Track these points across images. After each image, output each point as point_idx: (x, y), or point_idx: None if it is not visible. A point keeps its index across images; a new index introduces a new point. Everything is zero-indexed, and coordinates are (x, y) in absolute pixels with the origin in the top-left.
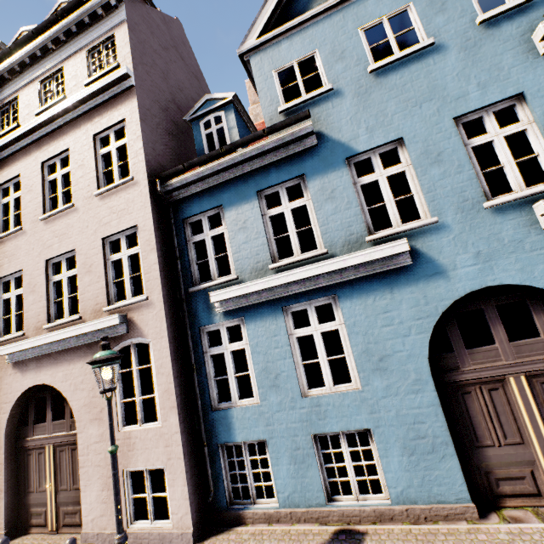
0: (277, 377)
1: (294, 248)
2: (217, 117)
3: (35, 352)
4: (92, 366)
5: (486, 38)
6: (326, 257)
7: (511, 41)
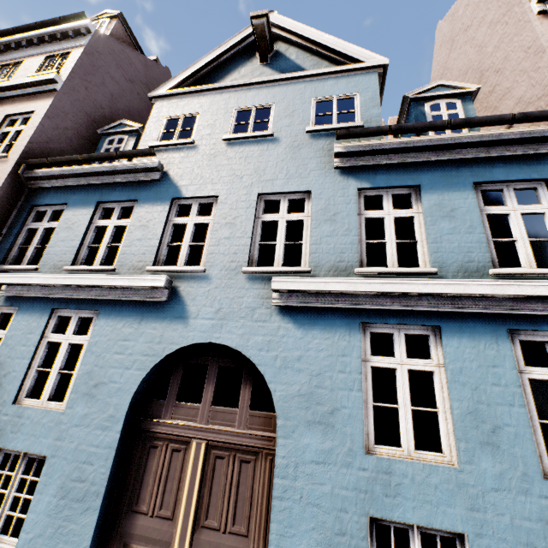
0: (6, 375)
1: (97, 259)
2: (122, 139)
3: None
4: None
5: (307, 144)
6: (112, 274)
7: (321, 151)
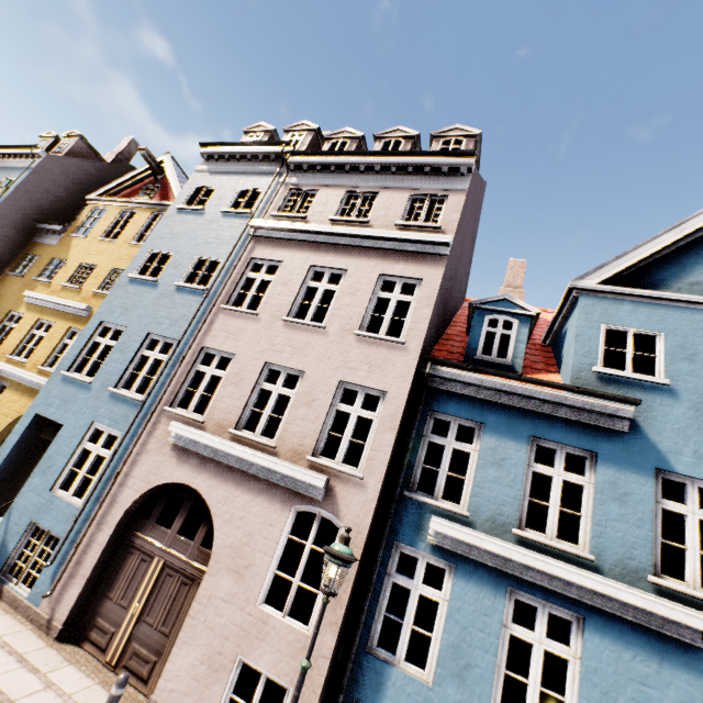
0: (467, 668)
1: (550, 526)
2: (507, 321)
3: (207, 450)
4: (330, 558)
5: None
6: (589, 564)
7: None
